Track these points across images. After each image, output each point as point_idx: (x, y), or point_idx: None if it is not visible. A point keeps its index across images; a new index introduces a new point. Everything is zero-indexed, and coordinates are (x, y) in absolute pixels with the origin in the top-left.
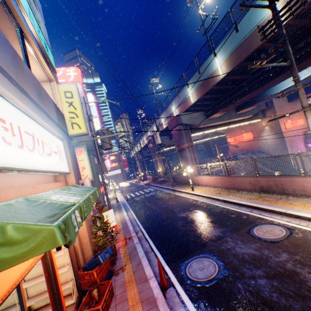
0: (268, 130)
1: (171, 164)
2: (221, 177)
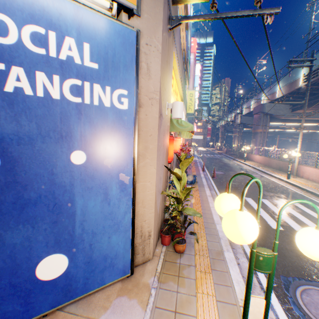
0: None
1: (244, 143)
2: (265, 157)
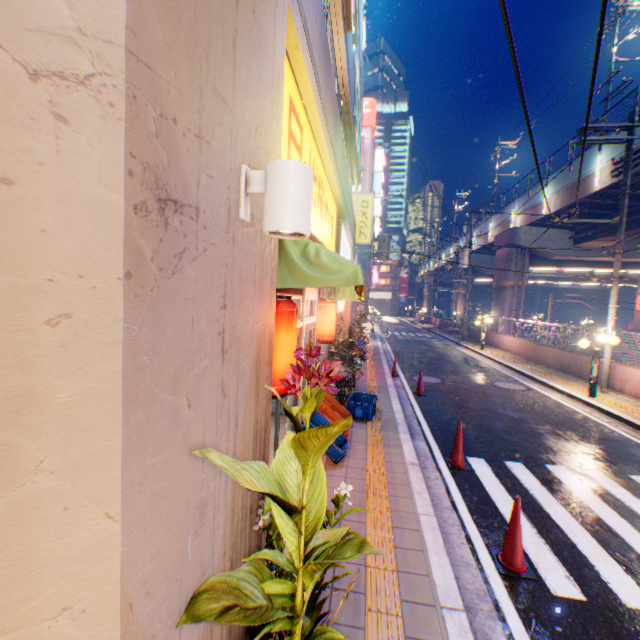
0: None
1: (478, 308)
2: (527, 342)
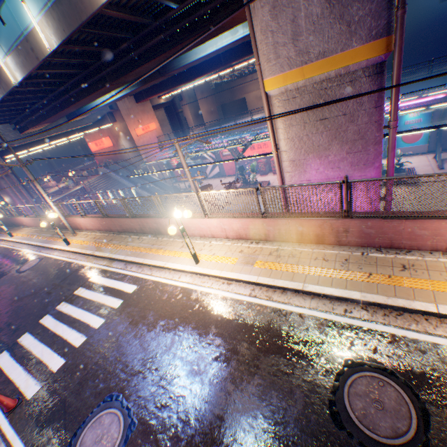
0: (125, 137)
1: None
2: (36, 218)
